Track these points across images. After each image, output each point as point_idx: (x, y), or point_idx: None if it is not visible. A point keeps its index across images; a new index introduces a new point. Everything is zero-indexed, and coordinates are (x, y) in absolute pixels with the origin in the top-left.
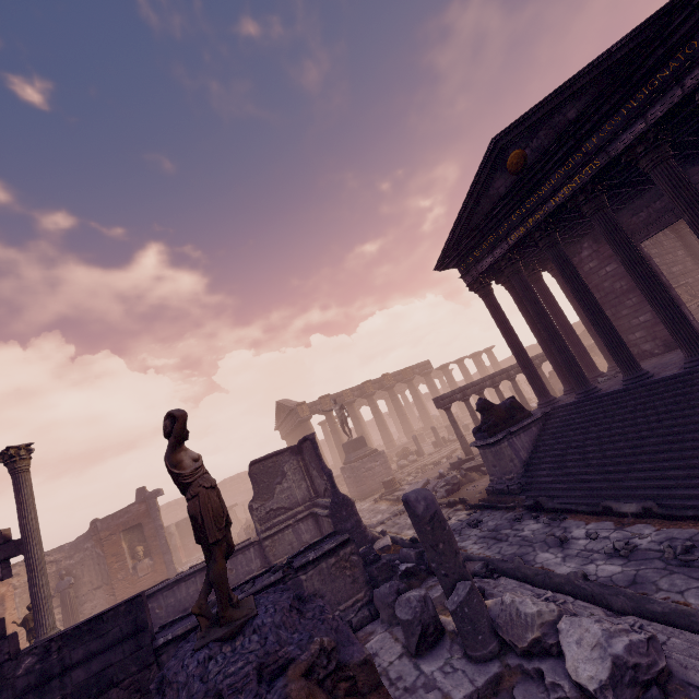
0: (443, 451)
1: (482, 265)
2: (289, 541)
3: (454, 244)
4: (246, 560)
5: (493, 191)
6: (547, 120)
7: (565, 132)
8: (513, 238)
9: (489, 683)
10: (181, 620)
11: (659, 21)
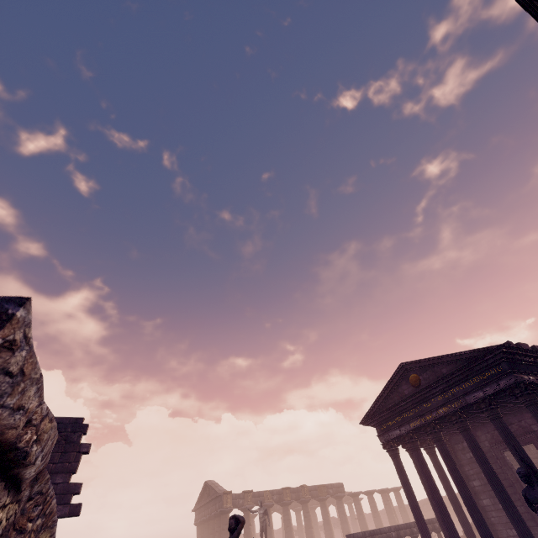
0: None
1: (392, 434)
2: None
3: (375, 411)
4: None
5: (401, 390)
6: (431, 367)
7: (440, 379)
8: (413, 424)
9: None
10: None
11: (481, 351)
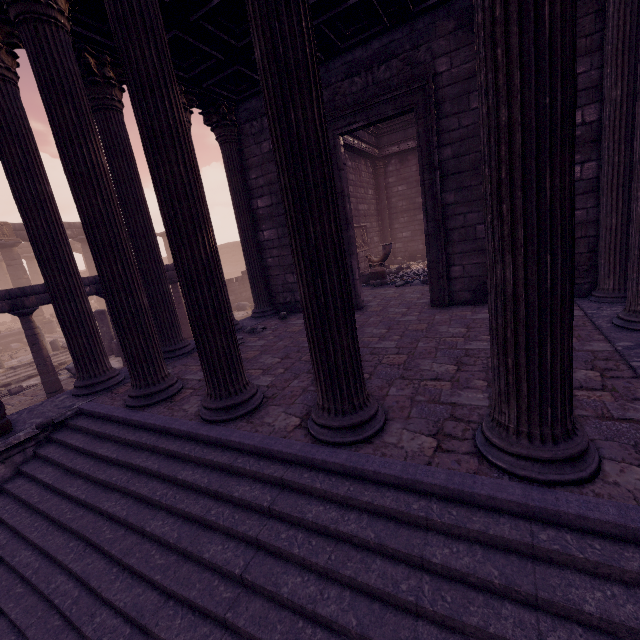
0: None
1: None
2: None
3: None
4: None
5: None
6: None
7: None
8: None
9: None
10: None
11: None
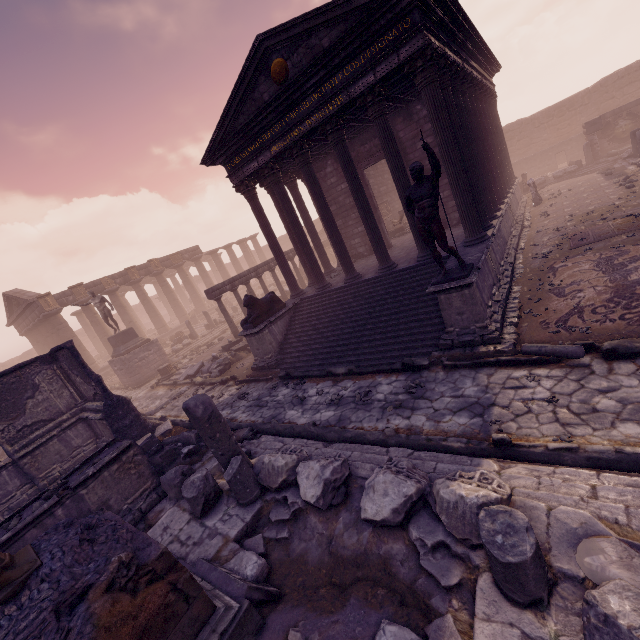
0: (216, 332)
1: (248, 169)
2: (56, 451)
3: (221, 140)
4: None
5: (258, 95)
6: (306, 38)
7: (320, 59)
8: (275, 149)
9: (255, 516)
10: None
11: None
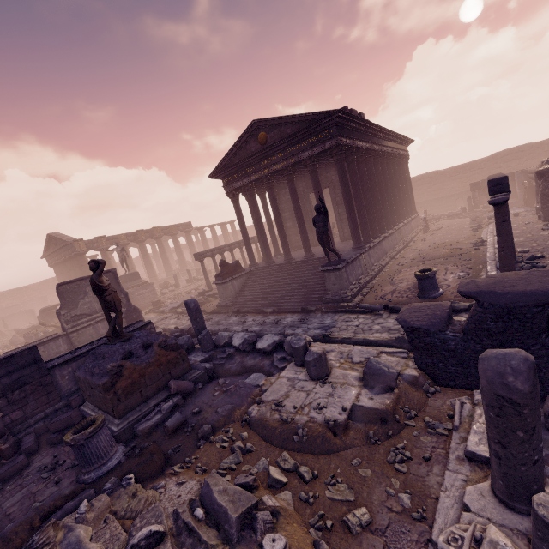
0: (193, 286)
1: (236, 185)
2: (90, 333)
3: (223, 166)
4: (56, 346)
5: (249, 147)
6: (279, 126)
7: (284, 139)
8: (254, 177)
9: (210, 356)
10: (54, 360)
11: (323, 114)
